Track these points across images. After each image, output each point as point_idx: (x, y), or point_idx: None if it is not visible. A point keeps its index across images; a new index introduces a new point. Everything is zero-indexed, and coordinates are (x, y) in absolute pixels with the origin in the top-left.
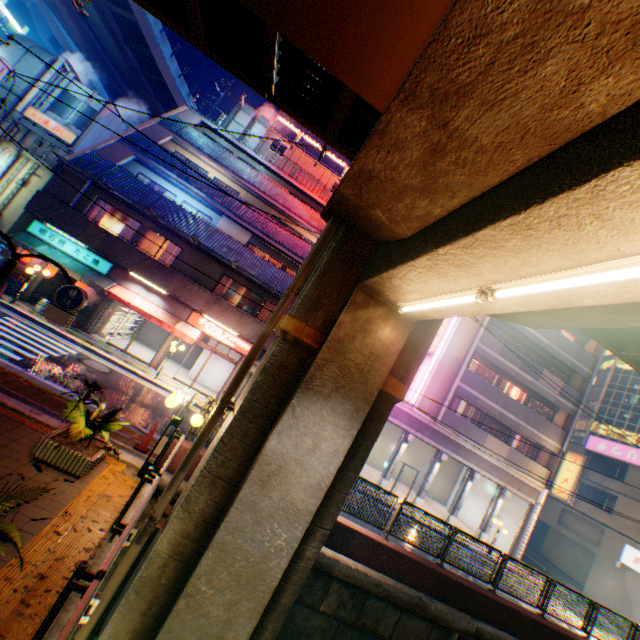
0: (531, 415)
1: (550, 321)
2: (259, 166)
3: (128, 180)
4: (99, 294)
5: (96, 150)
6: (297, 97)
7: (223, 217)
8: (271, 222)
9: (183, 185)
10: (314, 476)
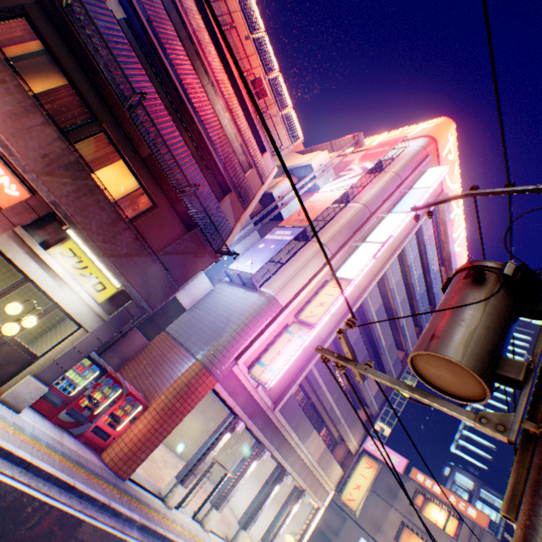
0: (351, 413)
1: None
2: None
3: None
4: None
5: None
6: None
7: None
8: (170, 27)
9: None
10: None
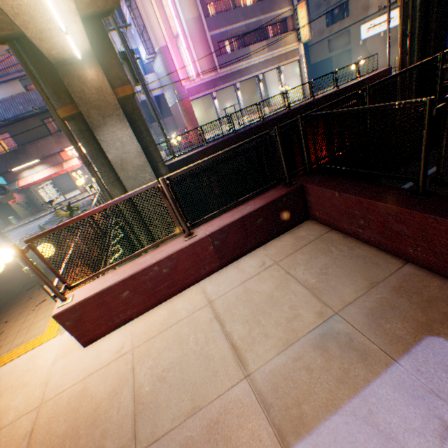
0: (264, 6)
1: None
2: None
3: None
4: (21, 194)
5: None
6: None
7: None
8: (13, 58)
9: None
10: (134, 152)
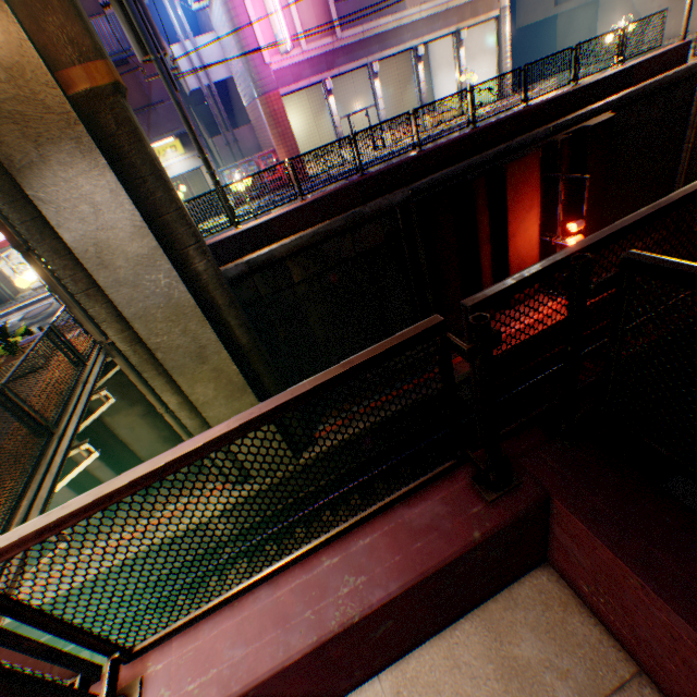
0: None
1: None
2: None
3: None
4: None
5: None
6: None
7: None
8: None
9: None
10: (126, 226)
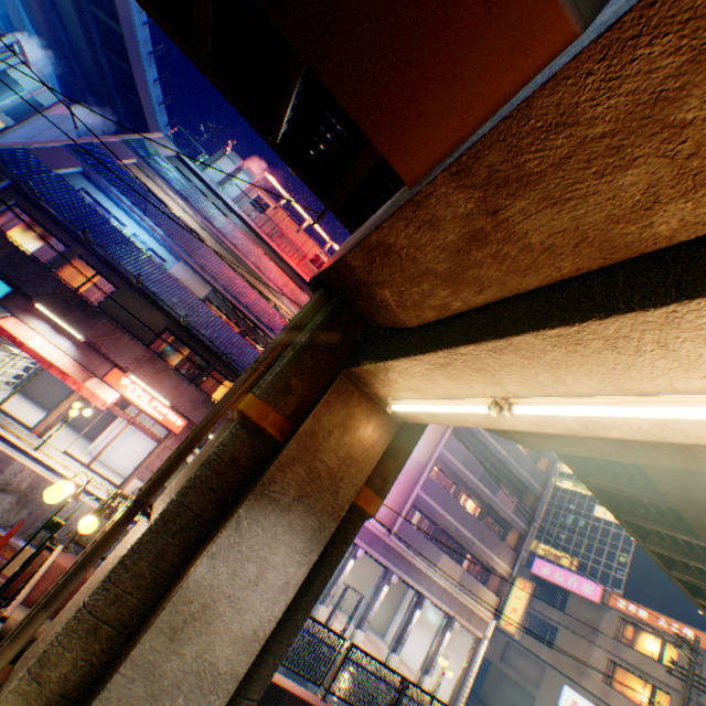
0: (486, 533)
1: (548, 443)
2: (235, 217)
3: (65, 192)
4: None
5: (29, 148)
6: (304, 152)
7: (181, 262)
8: (239, 280)
9: (138, 215)
10: (251, 621)
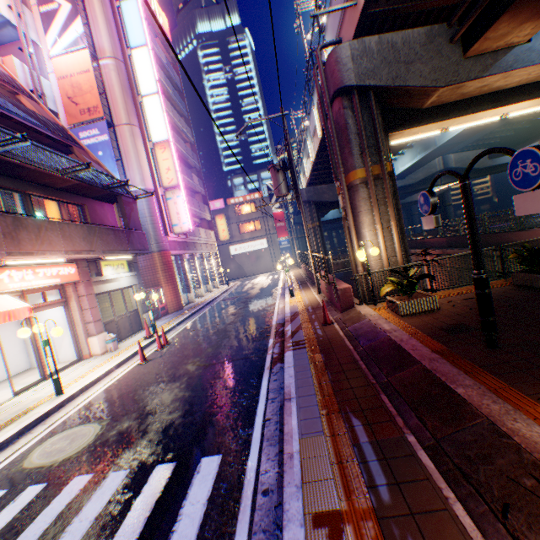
0: (201, 205)
1: None
2: None
3: None
4: None
5: None
6: None
7: None
8: None
9: None
10: None
